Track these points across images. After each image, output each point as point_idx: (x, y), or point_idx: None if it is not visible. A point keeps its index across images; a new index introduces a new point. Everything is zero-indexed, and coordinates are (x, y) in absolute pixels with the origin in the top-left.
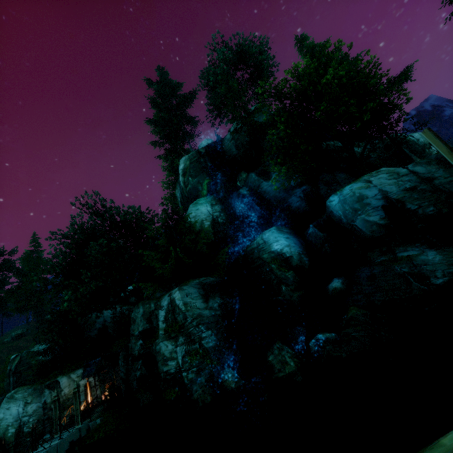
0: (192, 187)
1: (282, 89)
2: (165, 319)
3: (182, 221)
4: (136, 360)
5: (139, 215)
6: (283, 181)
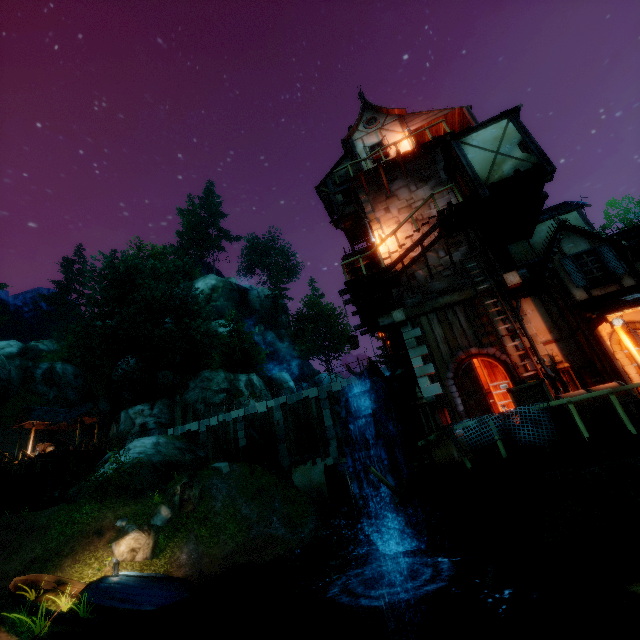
0: (221, 306)
1: (314, 305)
2: (246, 388)
3: (244, 333)
4: (217, 406)
5: (195, 299)
6: (291, 350)
